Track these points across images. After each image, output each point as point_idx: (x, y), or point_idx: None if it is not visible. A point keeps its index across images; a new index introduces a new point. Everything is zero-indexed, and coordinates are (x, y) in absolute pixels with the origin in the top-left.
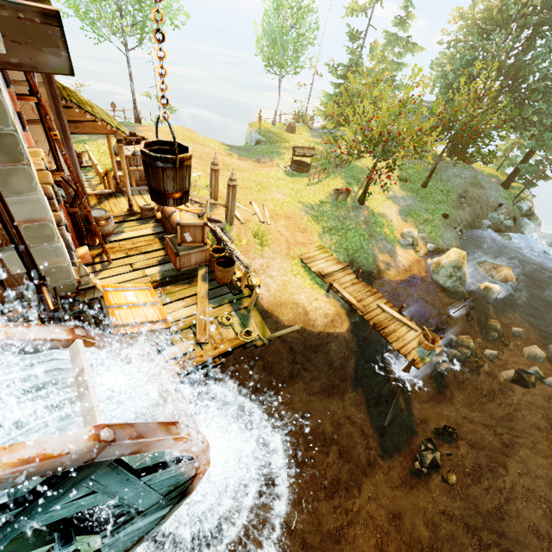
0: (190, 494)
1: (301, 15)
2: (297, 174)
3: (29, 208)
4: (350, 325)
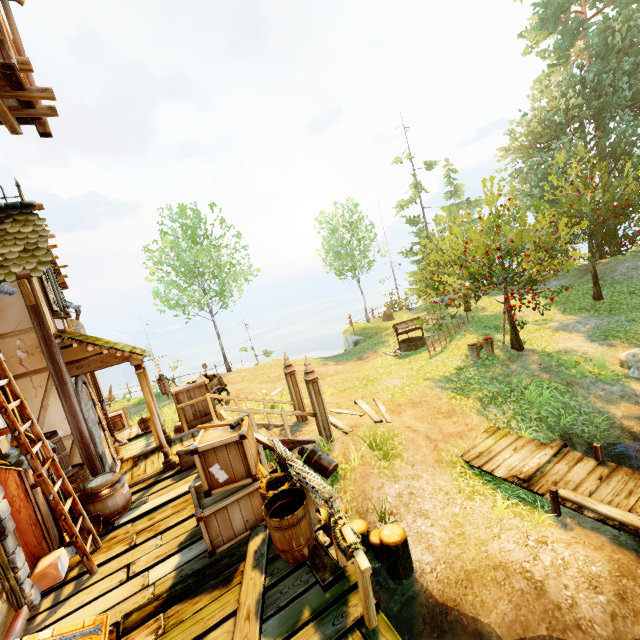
0: None
1: (355, 226)
2: (412, 352)
3: None
4: None
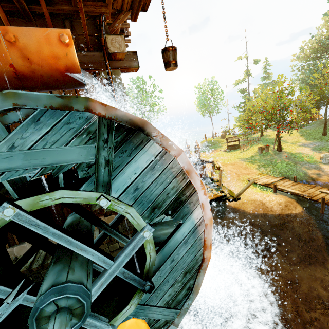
0: (205, 271)
1: (213, 91)
2: (233, 150)
3: None
4: (303, 209)
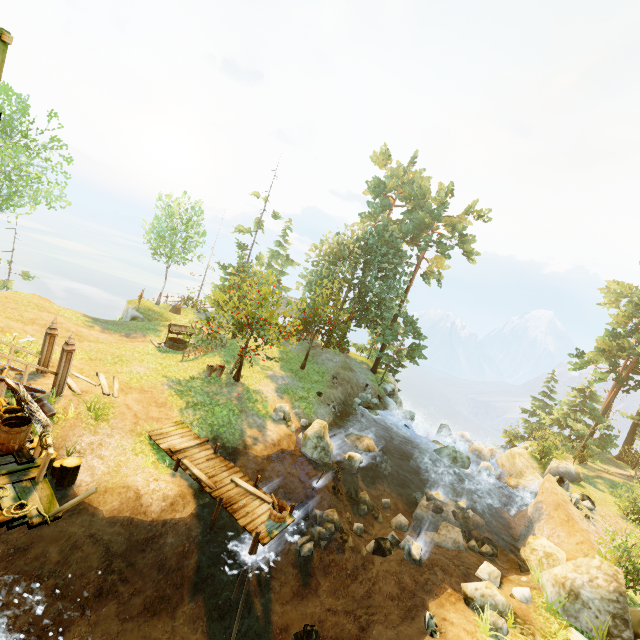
0: None
1: (191, 224)
2: (172, 351)
3: None
4: (197, 508)
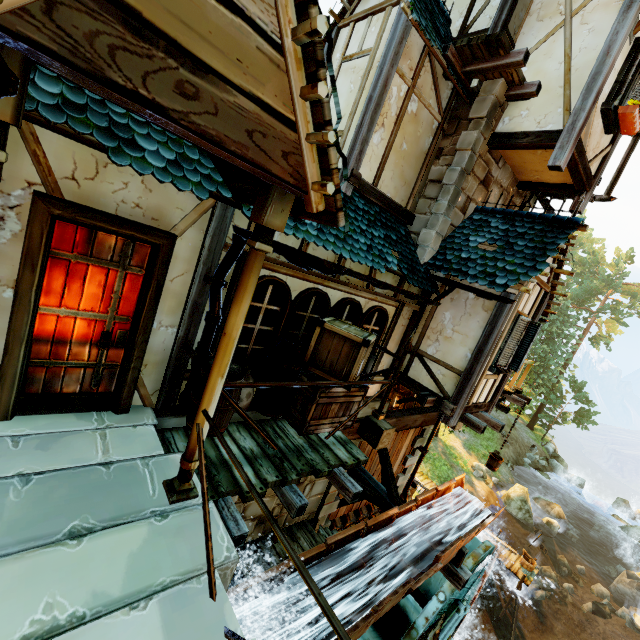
0: None
1: None
2: None
3: (414, 460)
4: None
